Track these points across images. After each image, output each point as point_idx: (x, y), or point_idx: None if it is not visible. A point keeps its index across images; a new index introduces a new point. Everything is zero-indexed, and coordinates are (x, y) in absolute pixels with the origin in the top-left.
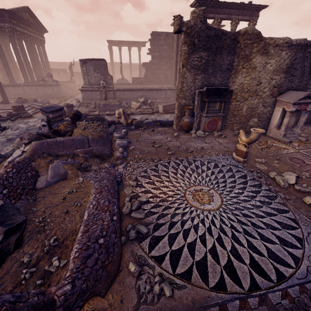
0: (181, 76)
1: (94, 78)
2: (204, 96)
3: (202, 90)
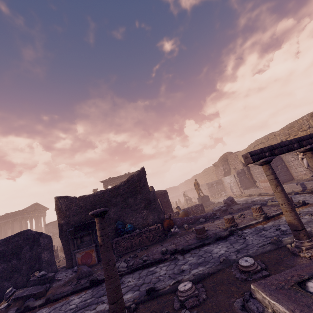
0: None
1: (52, 232)
2: None
3: None
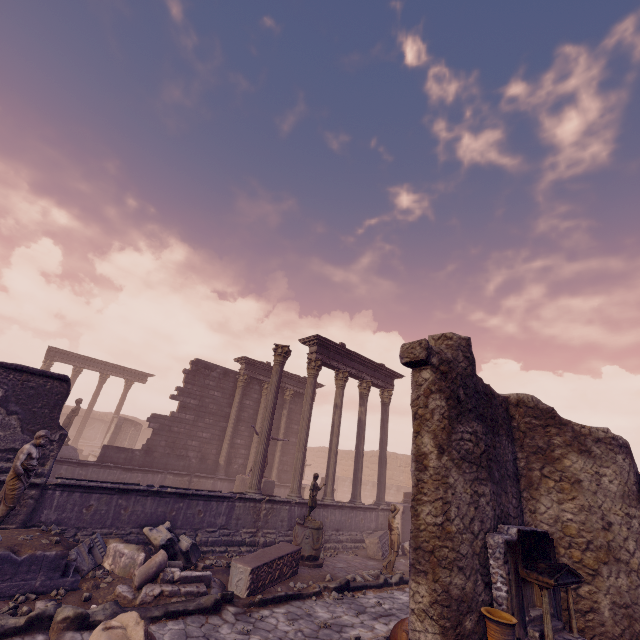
0: (436, 479)
1: None
2: (519, 562)
3: (511, 537)
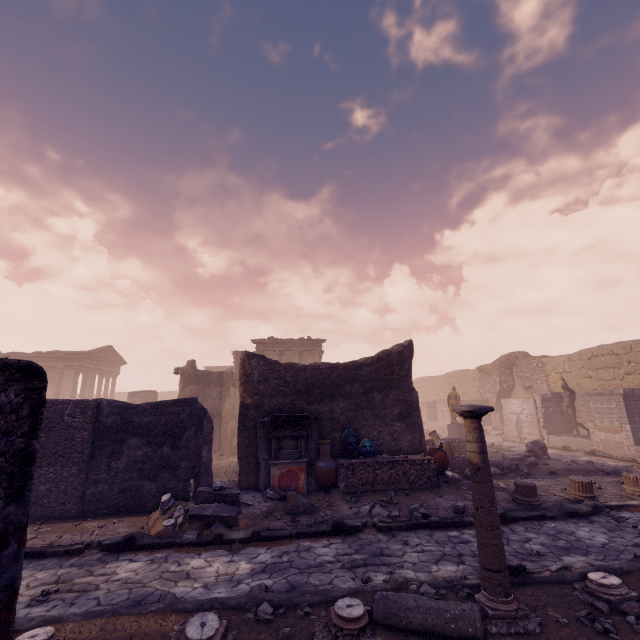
0: None
1: None
2: None
3: None
